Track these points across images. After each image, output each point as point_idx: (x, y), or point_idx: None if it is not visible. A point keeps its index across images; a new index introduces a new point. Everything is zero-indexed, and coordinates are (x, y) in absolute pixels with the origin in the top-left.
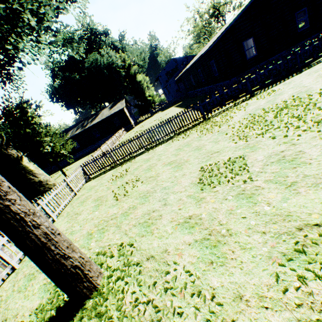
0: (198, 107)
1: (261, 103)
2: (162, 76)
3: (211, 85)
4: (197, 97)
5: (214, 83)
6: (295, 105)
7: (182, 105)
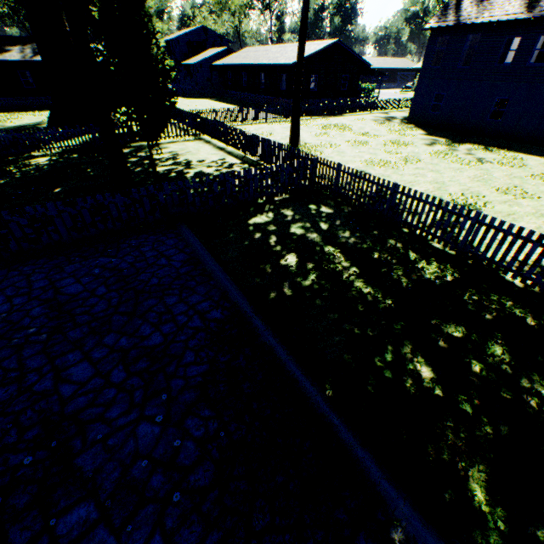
0: (286, 109)
1: (324, 122)
2: (181, 43)
3: (272, 96)
4: (245, 102)
5: (277, 96)
6: (341, 126)
7: (229, 103)
